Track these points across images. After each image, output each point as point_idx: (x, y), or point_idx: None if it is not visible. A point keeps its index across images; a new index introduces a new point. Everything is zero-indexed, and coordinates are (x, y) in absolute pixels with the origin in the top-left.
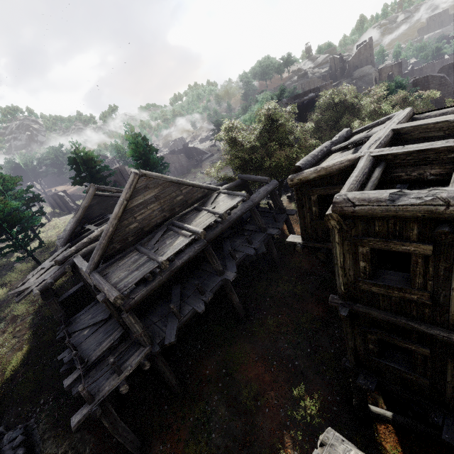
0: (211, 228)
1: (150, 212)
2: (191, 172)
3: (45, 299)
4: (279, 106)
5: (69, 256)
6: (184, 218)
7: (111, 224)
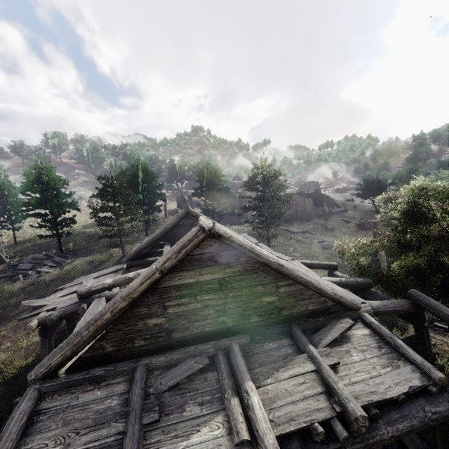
0: (306, 429)
1: (197, 306)
2: (311, 221)
3: (42, 333)
4: None
5: (96, 290)
6: (257, 347)
7: (113, 306)
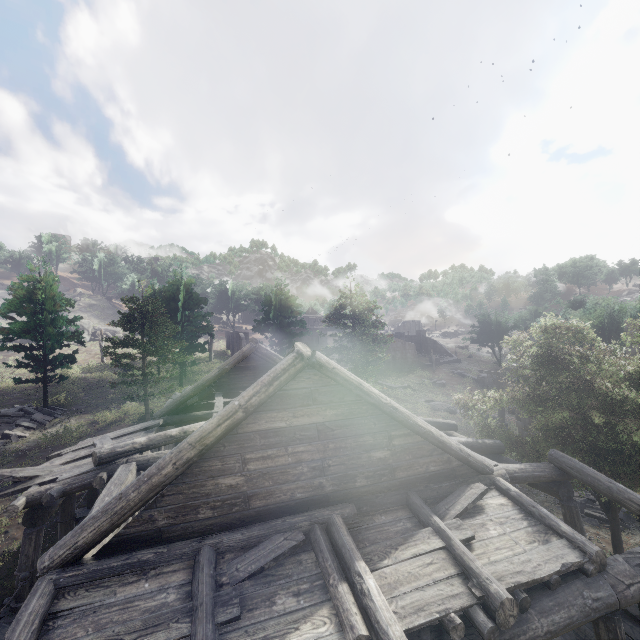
0: (439, 625)
1: (287, 461)
2: (414, 373)
3: (28, 520)
4: (639, 326)
5: (122, 453)
6: (366, 520)
7: (177, 456)
